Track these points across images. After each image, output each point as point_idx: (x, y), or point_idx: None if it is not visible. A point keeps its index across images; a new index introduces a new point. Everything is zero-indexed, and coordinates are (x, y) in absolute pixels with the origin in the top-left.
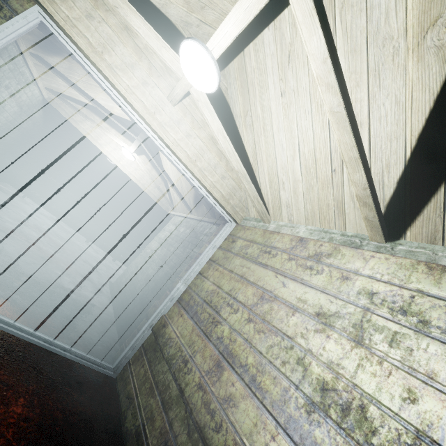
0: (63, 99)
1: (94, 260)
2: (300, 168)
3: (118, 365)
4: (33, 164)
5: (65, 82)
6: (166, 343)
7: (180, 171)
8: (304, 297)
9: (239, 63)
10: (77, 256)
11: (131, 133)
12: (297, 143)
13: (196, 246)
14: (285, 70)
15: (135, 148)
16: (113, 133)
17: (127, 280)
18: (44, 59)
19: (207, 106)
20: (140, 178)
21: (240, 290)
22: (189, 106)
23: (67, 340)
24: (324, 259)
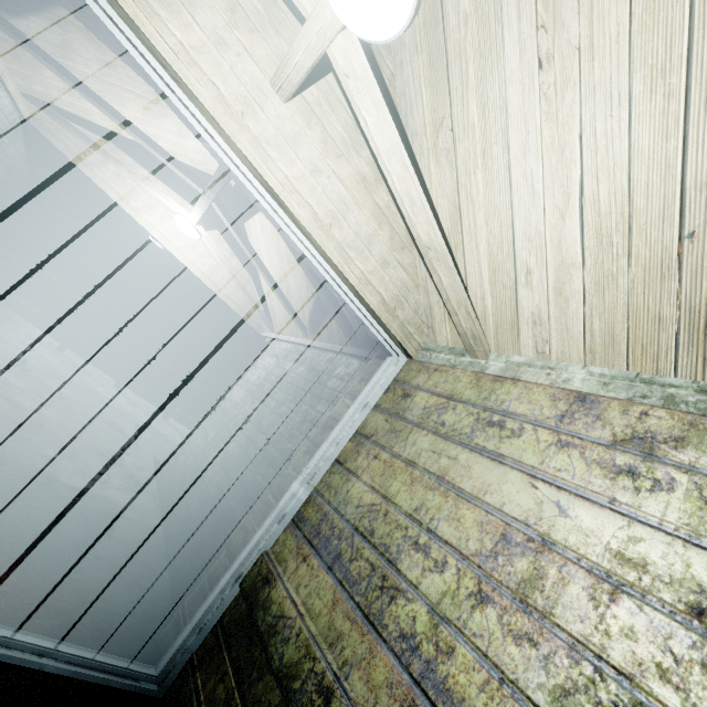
0: (58, 117)
1: (128, 420)
2: (579, 237)
3: (168, 668)
4: (15, 248)
5: (56, 73)
6: (273, 629)
7: (298, 248)
8: (634, 553)
9: (427, 11)
10: (95, 416)
11: (192, 182)
12: (576, 176)
13: (320, 400)
14: (556, 1)
15: (200, 214)
16: (160, 188)
17: (189, 461)
18: (8, 21)
19: (369, 90)
20: (210, 271)
21: (441, 513)
22: (317, 105)
23: (52, 619)
24: (666, 451)
